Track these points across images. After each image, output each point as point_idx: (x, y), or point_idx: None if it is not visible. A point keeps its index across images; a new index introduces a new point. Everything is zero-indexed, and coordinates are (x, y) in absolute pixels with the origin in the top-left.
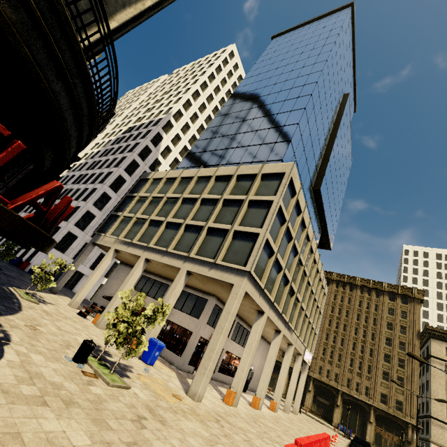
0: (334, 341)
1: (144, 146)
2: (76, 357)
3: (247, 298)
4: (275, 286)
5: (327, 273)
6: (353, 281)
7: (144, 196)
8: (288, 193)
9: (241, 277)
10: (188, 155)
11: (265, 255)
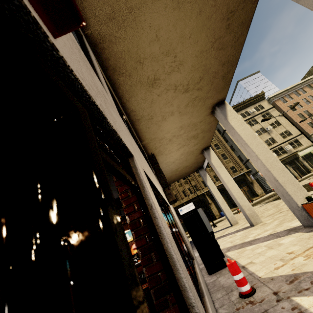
0: None
1: None
2: None
3: None
4: None
5: None
6: None
7: None
8: None
9: None
10: None
11: None
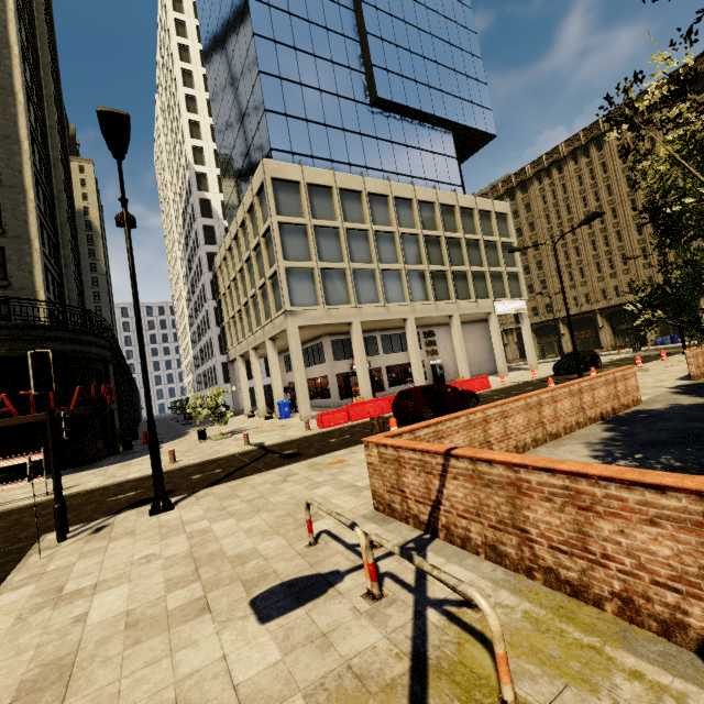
0: (607, 243)
1: (202, 229)
2: (199, 439)
3: (318, 326)
4: (349, 291)
5: (551, 154)
6: (595, 133)
7: (224, 293)
8: (288, 193)
9: (286, 319)
10: (226, 211)
11: (303, 280)
